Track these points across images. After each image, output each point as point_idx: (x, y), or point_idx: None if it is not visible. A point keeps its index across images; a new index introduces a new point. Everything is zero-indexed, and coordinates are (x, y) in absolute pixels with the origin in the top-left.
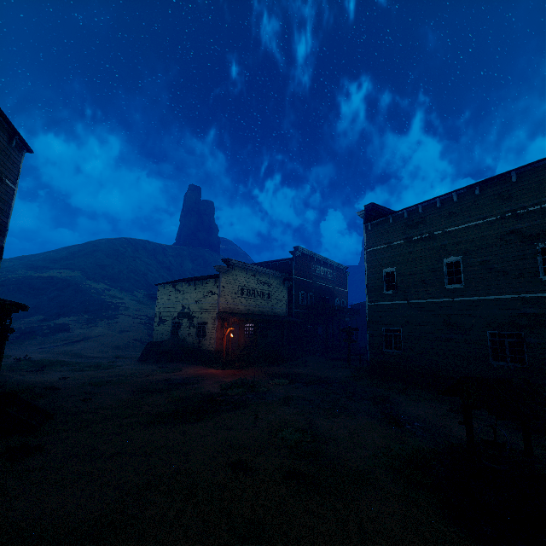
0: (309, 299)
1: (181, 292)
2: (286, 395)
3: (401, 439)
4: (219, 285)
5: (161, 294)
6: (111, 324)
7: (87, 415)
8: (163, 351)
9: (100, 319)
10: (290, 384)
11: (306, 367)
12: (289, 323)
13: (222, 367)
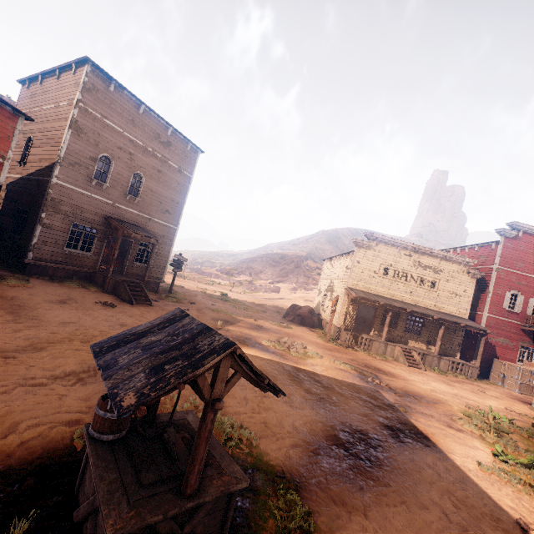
0: (530, 307)
1: (332, 266)
2: (305, 366)
3: (276, 436)
4: (352, 259)
5: (324, 269)
6: (304, 293)
7: (164, 311)
8: (298, 313)
9: (300, 289)
10: (349, 370)
11: (437, 382)
12: (475, 331)
13: (325, 339)
